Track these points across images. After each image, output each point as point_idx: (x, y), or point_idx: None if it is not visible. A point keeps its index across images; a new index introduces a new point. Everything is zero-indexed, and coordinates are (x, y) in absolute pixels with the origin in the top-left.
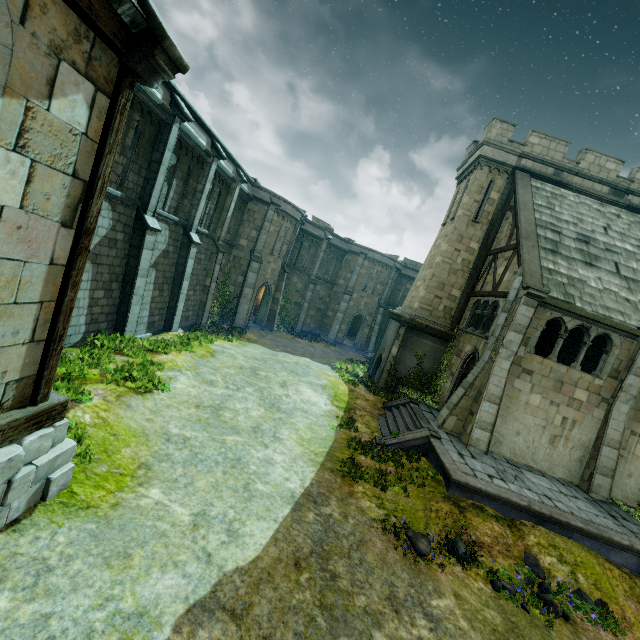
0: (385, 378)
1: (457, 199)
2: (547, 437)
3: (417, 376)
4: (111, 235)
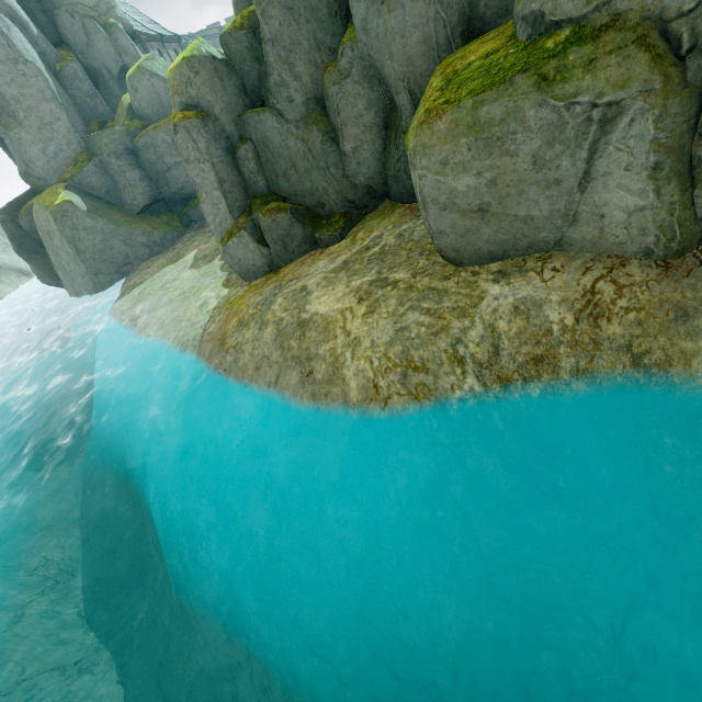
0: None
1: None
2: None
3: None
4: None
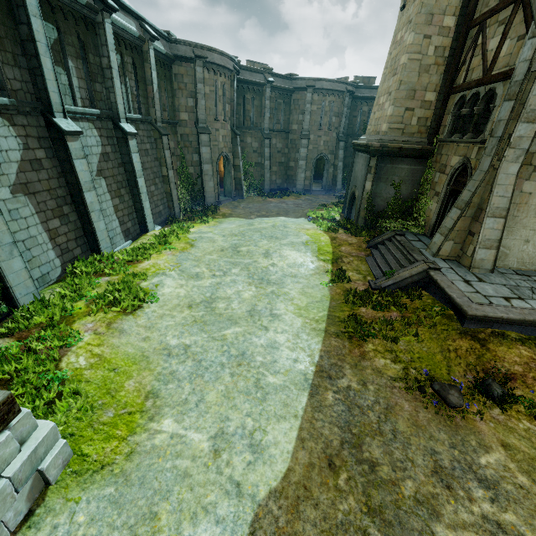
0: (363, 216)
1: None
2: None
3: (396, 205)
4: (29, 156)
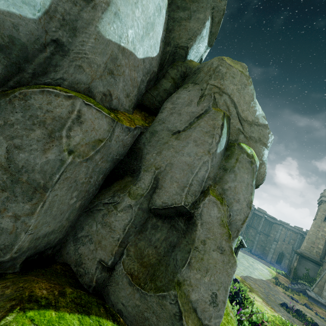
0: (292, 274)
1: (317, 212)
2: None
3: (307, 277)
4: None
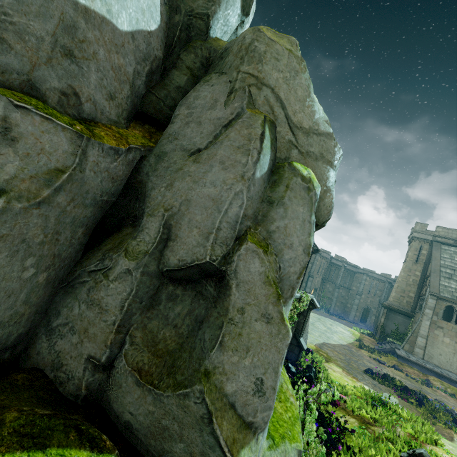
0: (379, 333)
1: (407, 252)
2: (456, 358)
3: (396, 334)
4: None
